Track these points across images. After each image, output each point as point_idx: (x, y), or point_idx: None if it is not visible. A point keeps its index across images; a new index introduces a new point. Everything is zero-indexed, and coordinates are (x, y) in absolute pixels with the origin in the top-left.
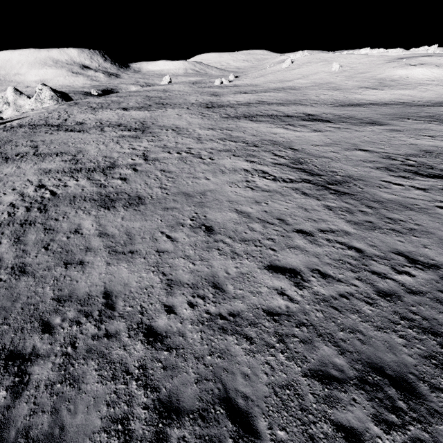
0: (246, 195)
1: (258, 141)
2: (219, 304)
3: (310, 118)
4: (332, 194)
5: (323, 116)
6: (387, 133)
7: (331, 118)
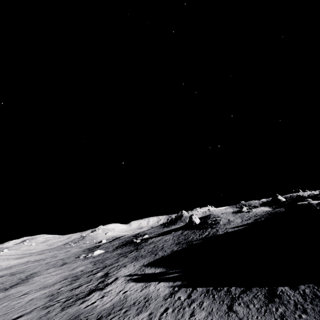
0: None
1: None
2: None
3: None
4: None
5: None
6: None
7: None
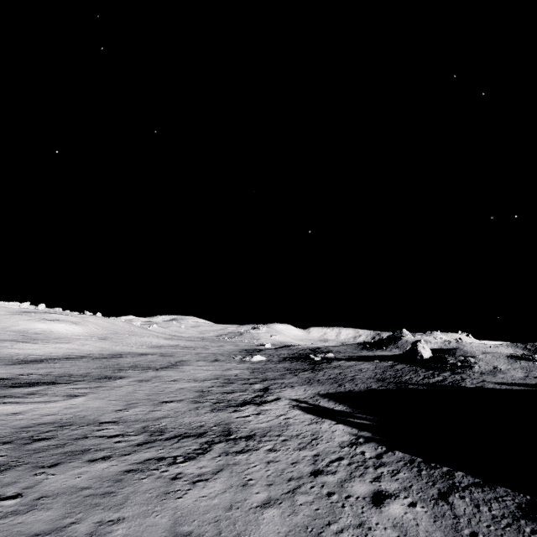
0: (220, 488)
1: (21, 431)
2: None
3: (14, 382)
4: (248, 440)
5: (30, 378)
6: (144, 383)
7: (49, 379)
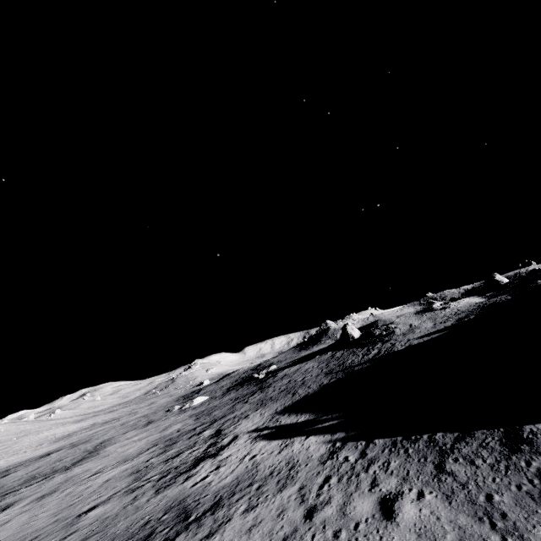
0: None
1: None
2: (481, 535)
3: None
4: (215, 512)
5: None
6: (48, 499)
7: None
